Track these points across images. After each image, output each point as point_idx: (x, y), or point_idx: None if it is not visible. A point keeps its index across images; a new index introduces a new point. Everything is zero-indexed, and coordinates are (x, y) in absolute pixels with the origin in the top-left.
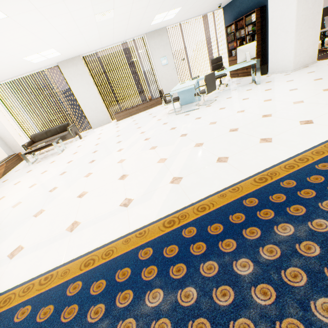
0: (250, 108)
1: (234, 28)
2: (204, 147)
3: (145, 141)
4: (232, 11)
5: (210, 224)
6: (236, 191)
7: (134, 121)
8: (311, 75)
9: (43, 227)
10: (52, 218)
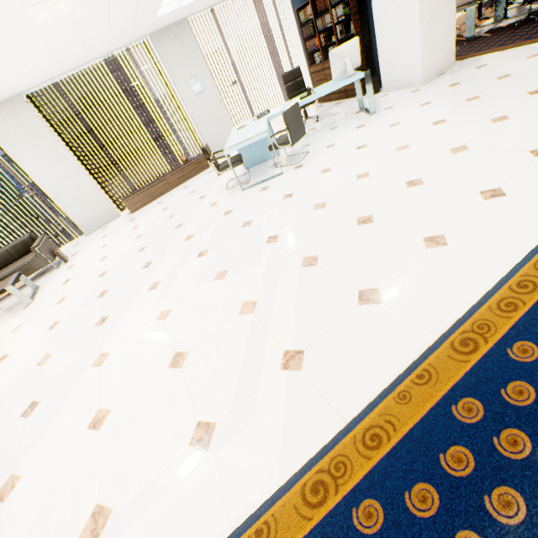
0: (379, 168)
1: (312, 13)
2: (322, 266)
3: (199, 259)
4: None
5: (408, 487)
6: (427, 381)
7: (166, 211)
8: (457, 90)
9: (25, 533)
10: (42, 502)
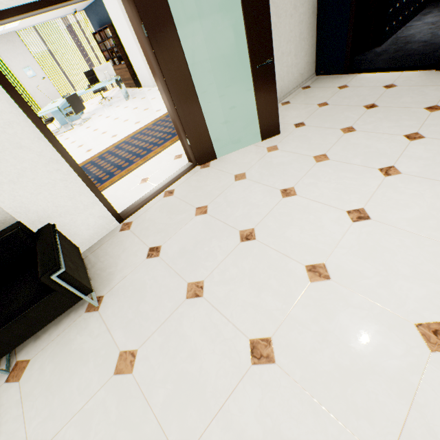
0: (102, 127)
1: (101, 38)
2: None
3: None
4: (94, 16)
5: None
6: None
7: None
8: (156, 93)
9: None
10: None
